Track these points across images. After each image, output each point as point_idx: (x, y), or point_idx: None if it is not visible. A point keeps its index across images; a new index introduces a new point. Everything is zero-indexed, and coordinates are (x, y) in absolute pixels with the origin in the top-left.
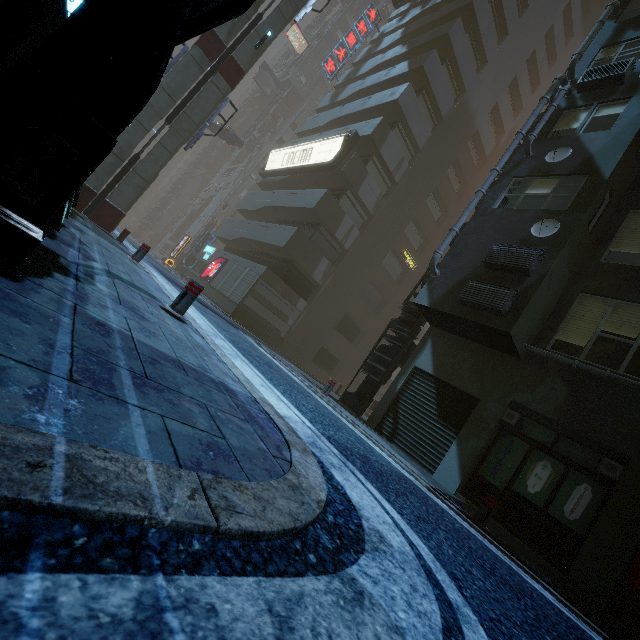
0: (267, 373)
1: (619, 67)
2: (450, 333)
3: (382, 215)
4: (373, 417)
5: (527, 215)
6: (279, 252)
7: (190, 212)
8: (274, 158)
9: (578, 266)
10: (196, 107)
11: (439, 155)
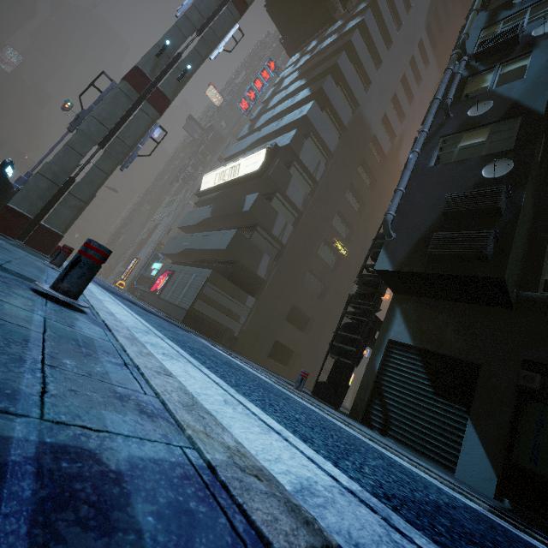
0: (229, 375)
1: (508, 34)
2: (418, 297)
3: (310, 211)
4: (356, 407)
5: (470, 163)
6: (222, 255)
7: (139, 241)
8: (207, 180)
9: (537, 204)
10: (128, 132)
11: (348, 157)
